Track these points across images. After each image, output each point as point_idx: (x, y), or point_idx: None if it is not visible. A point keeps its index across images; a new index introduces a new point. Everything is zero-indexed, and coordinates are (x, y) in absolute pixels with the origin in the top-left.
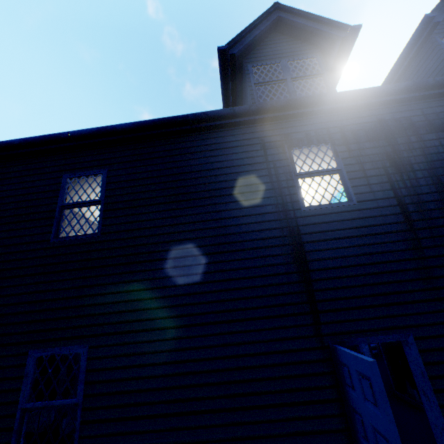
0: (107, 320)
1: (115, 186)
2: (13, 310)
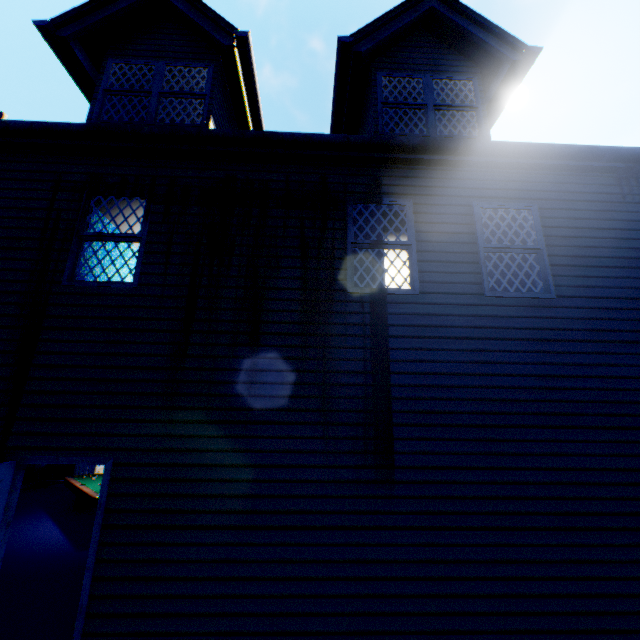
0: None
1: None
2: None
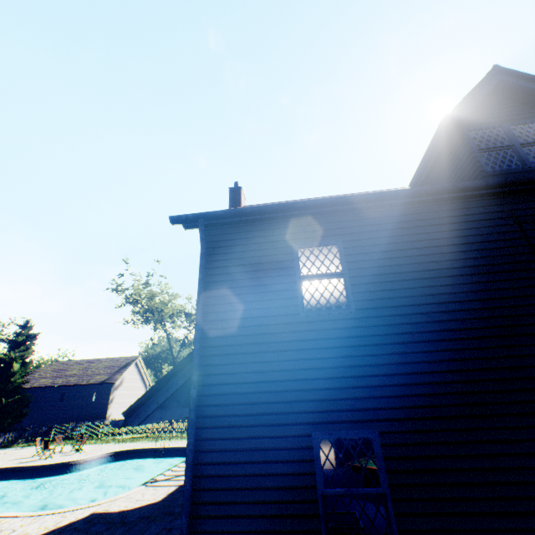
0: (390, 404)
1: (355, 258)
2: (280, 387)
